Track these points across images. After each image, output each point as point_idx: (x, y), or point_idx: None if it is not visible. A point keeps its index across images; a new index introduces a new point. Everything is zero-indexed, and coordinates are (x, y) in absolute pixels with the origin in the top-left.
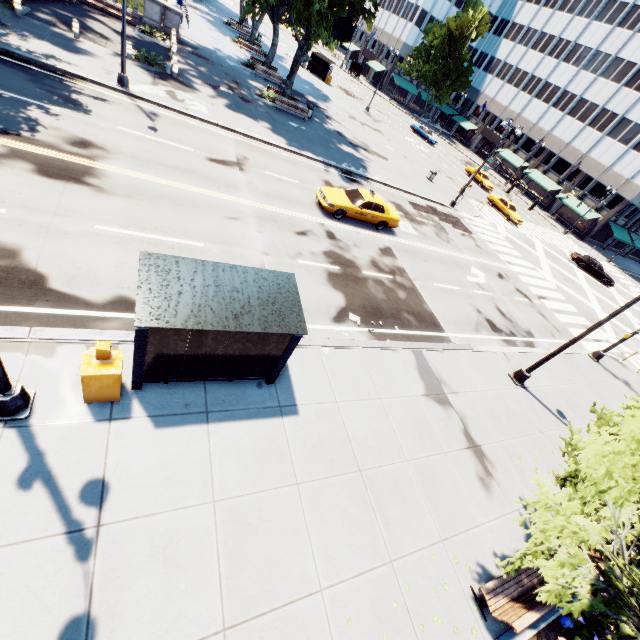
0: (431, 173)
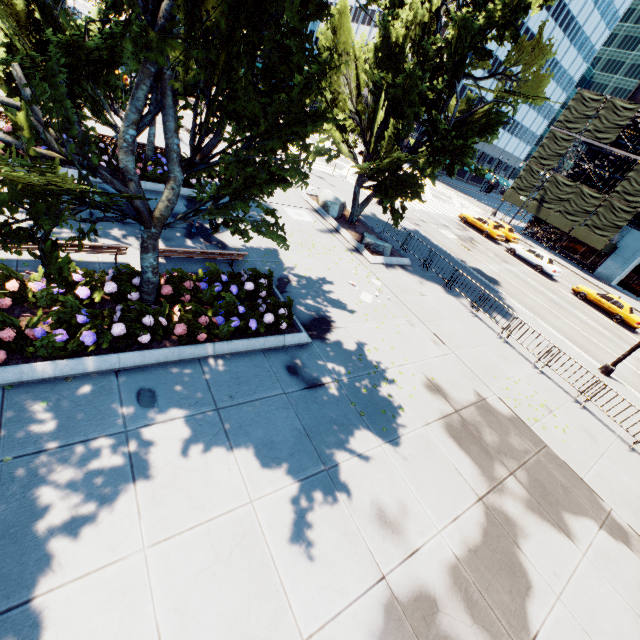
0: None
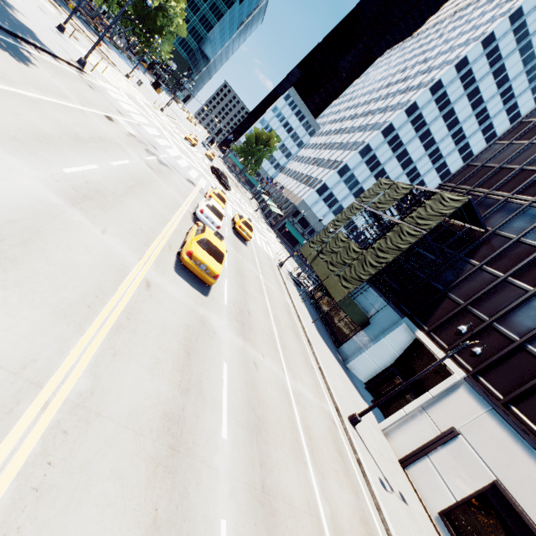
0: (139, 80)
